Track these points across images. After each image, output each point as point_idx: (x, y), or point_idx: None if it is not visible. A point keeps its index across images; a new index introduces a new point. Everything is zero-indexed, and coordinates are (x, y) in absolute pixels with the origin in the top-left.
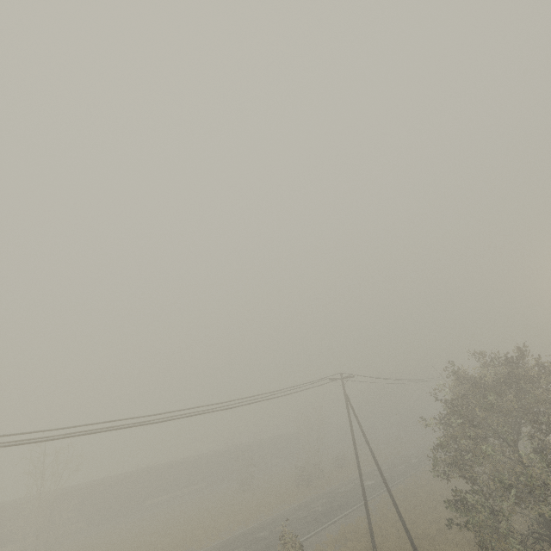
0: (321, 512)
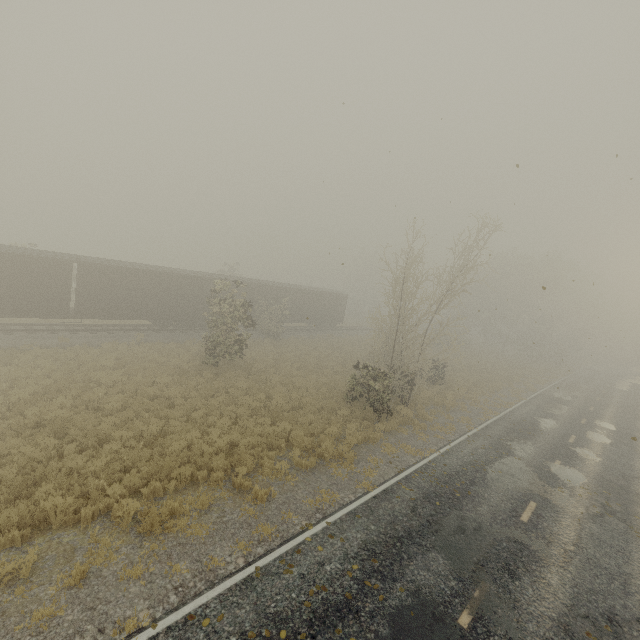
0: None
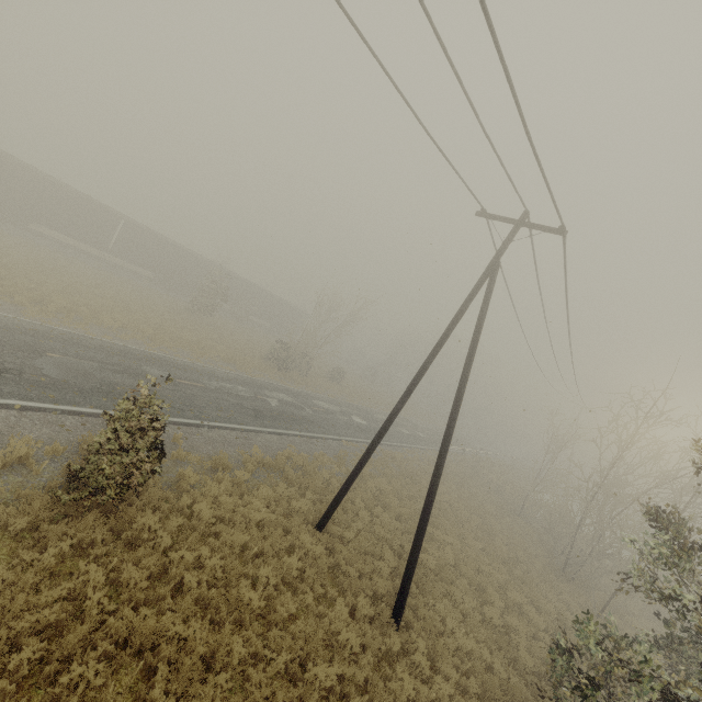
0: (272, 409)
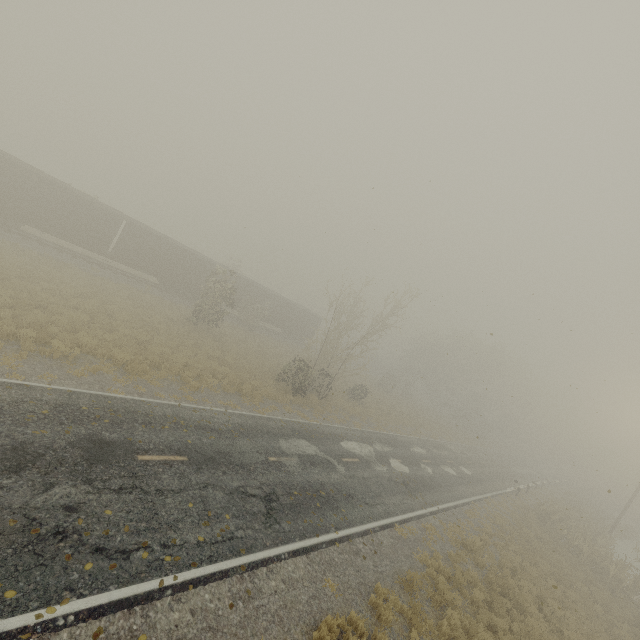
0: (292, 484)
